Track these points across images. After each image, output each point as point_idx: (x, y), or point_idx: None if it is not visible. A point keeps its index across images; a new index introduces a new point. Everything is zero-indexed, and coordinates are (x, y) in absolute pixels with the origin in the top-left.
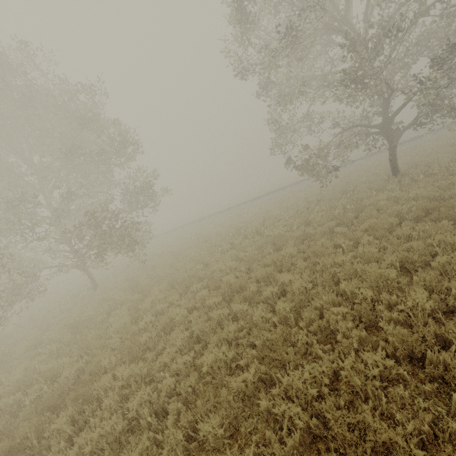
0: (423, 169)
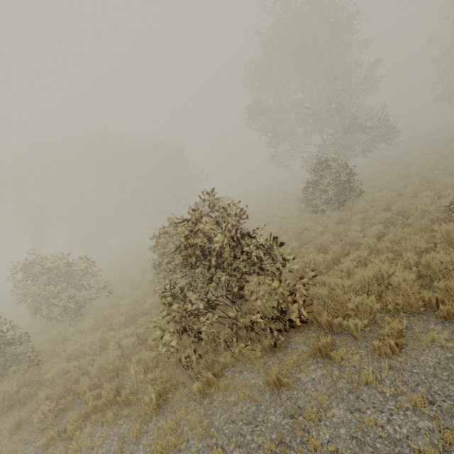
0: None
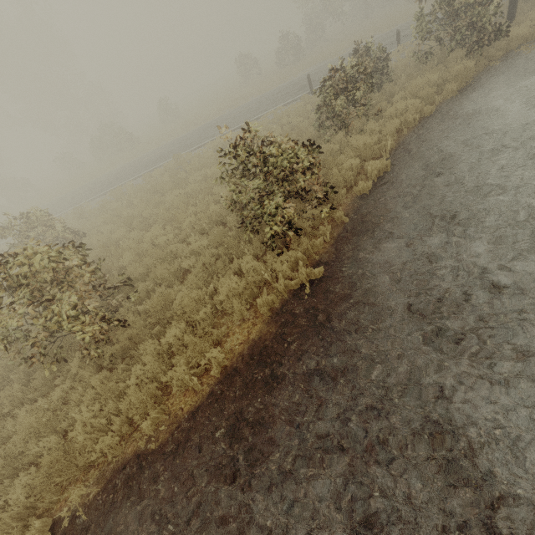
0: None
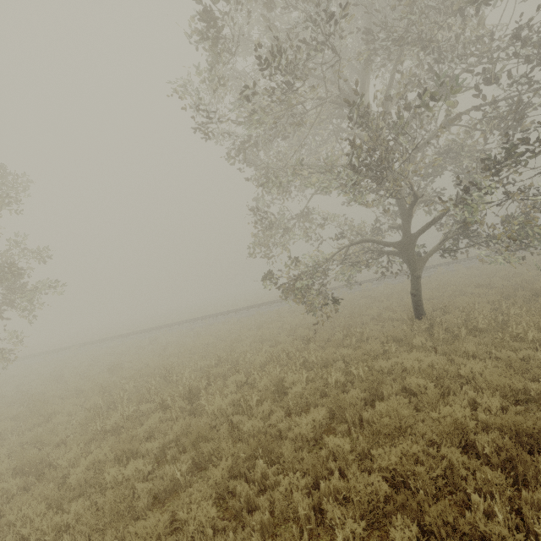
0: (461, 318)
